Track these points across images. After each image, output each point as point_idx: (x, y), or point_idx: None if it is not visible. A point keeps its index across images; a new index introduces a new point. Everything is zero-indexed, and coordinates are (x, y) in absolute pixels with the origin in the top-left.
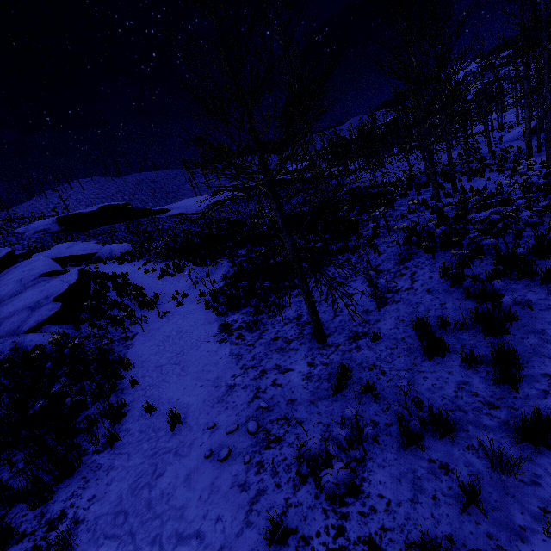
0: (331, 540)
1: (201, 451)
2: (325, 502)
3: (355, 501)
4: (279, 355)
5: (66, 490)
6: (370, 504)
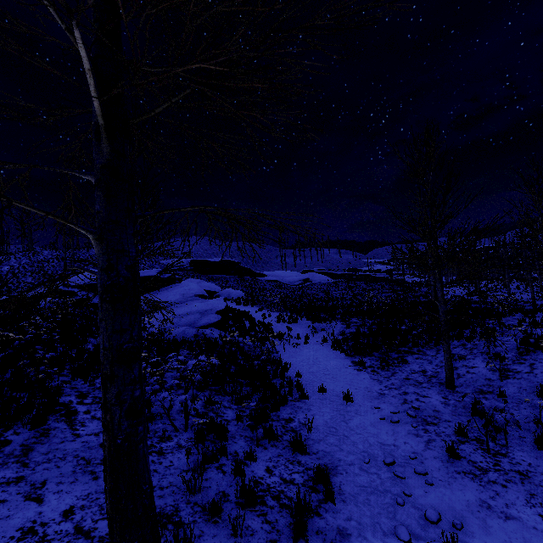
0: (491, 466)
1: (376, 416)
2: (481, 453)
3: (504, 458)
4: (414, 387)
5: (285, 410)
6: (516, 461)
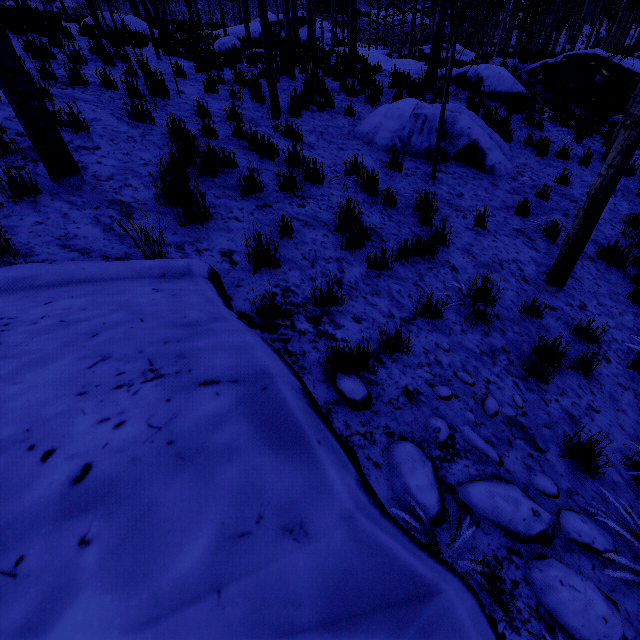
0: None
1: None
2: None
3: None
4: None
5: None
6: None
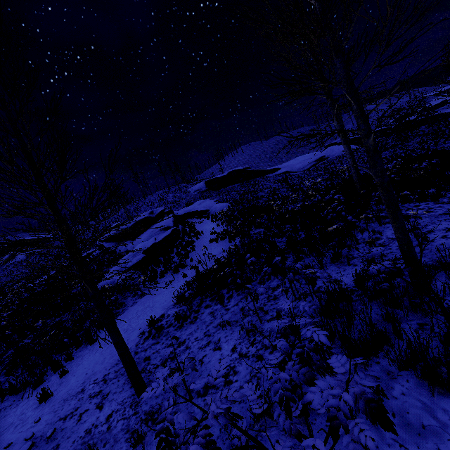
0: None
1: (13, 438)
2: None
3: None
4: (123, 381)
5: (6, 403)
6: None
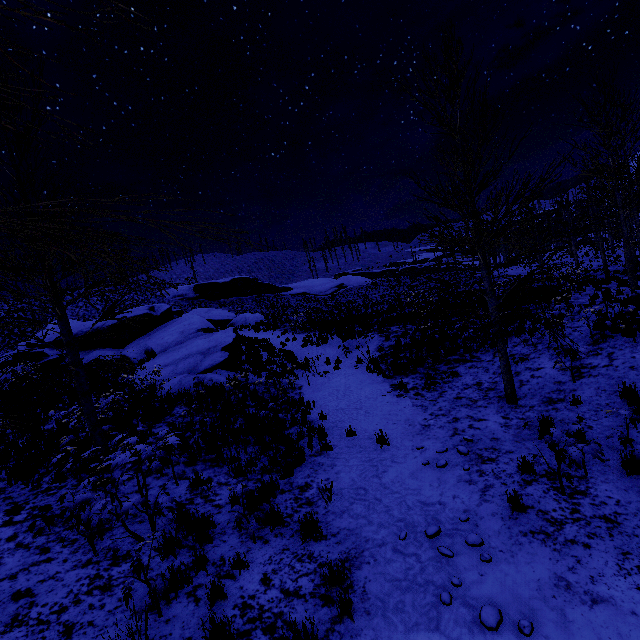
0: (568, 514)
1: (417, 461)
2: (554, 495)
3: (584, 497)
4: (467, 409)
5: (301, 473)
6: (600, 500)
